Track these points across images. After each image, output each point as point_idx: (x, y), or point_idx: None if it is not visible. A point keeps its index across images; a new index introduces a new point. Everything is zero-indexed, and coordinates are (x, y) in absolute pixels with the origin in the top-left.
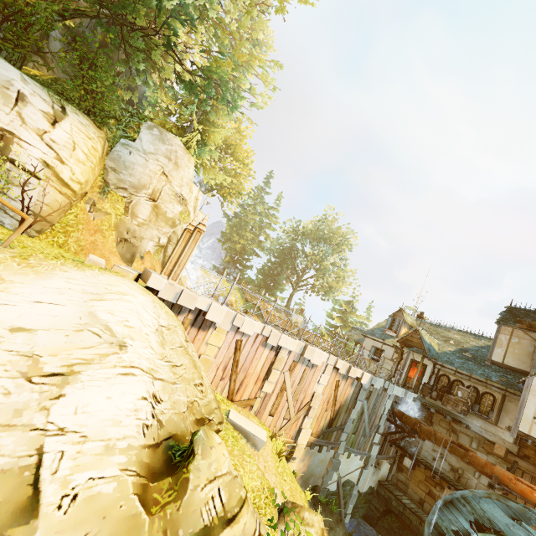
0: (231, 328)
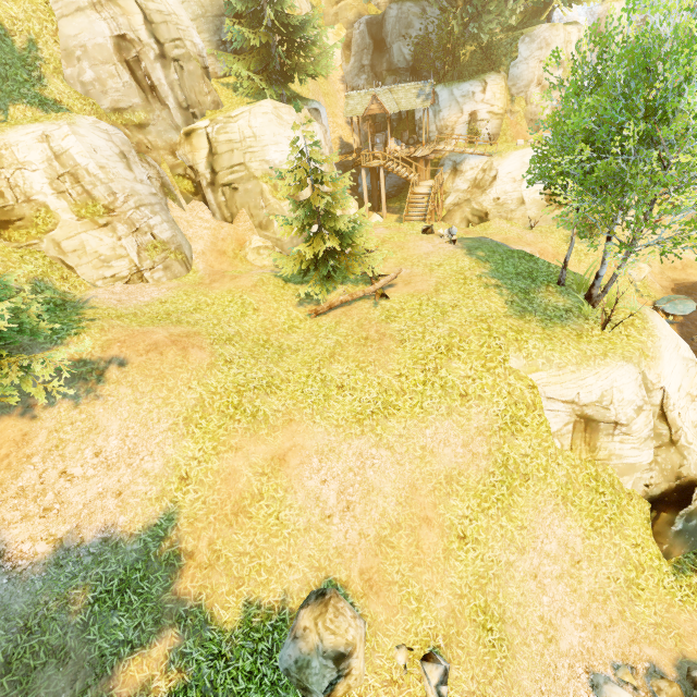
0: None
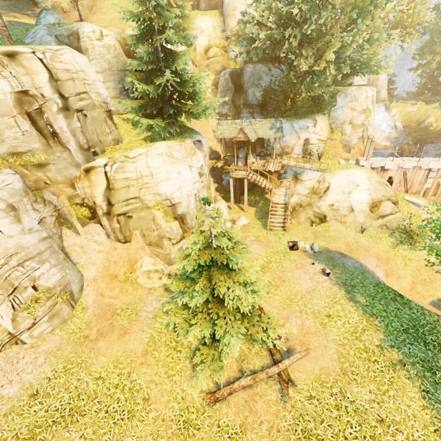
0: (398, 168)
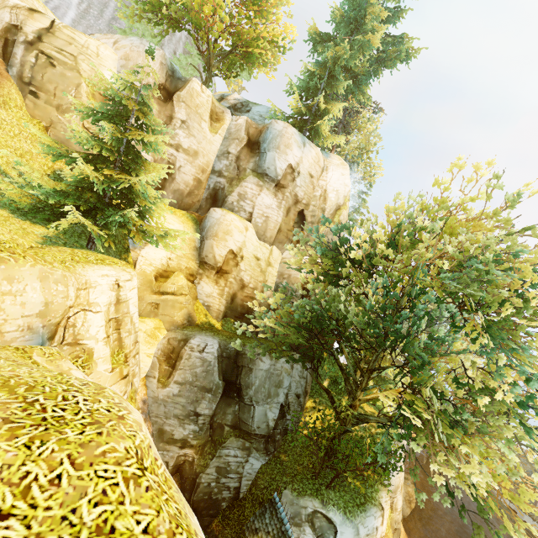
0: None
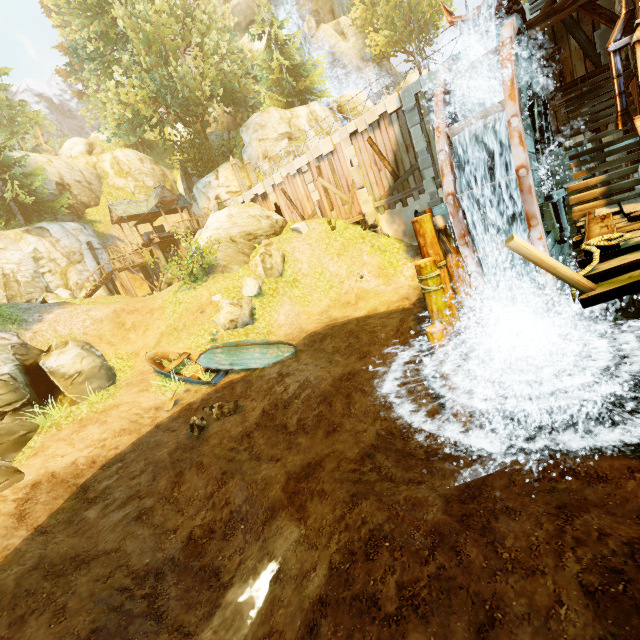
0: (275, 188)
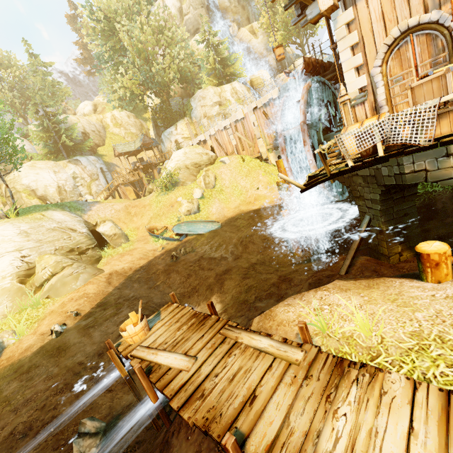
0: (211, 137)
